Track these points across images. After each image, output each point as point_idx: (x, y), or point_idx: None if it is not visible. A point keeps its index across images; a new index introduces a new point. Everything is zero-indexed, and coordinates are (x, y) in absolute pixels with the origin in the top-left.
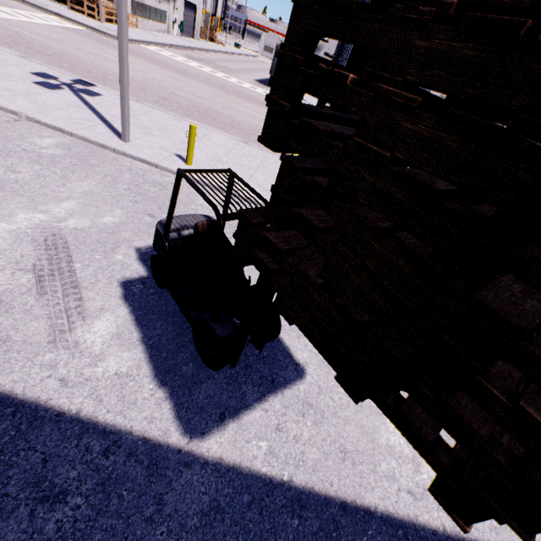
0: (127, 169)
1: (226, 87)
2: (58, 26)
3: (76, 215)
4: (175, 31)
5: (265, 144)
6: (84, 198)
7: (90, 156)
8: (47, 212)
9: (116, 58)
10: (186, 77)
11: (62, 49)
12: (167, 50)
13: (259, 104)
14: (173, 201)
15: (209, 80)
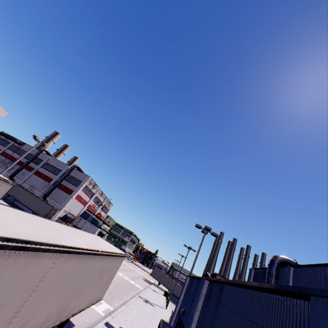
0: None
1: None
2: None
3: None
4: None
5: None
6: None
7: None
8: None
9: None
10: None
11: None
12: None
13: None
14: None
15: None
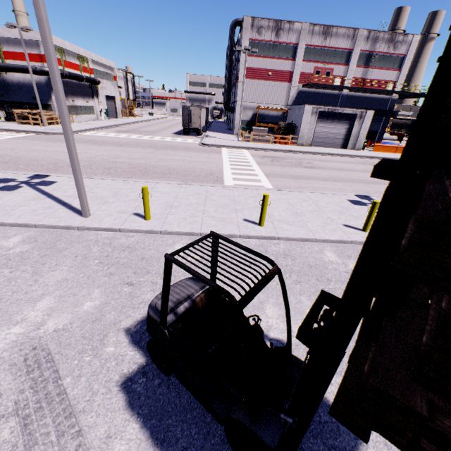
0: (94, 242)
1: (153, 145)
2: (11, 138)
3: (54, 313)
4: (103, 117)
5: (423, 282)
6: (58, 289)
7: (57, 241)
8: (23, 321)
9: (62, 149)
10: (121, 146)
11: (16, 154)
12: (100, 131)
13: (182, 150)
14: (166, 288)
15: (139, 144)
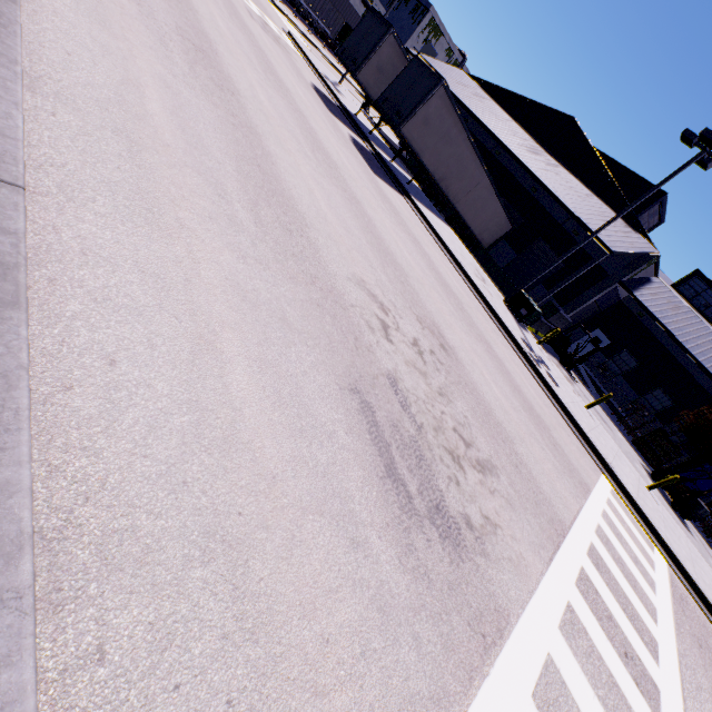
0: None
1: None
2: None
3: None
4: None
5: None
6: None
7: None
8: None
9: None
10: None
11: None
12: None
13: None
14: None
15: None
